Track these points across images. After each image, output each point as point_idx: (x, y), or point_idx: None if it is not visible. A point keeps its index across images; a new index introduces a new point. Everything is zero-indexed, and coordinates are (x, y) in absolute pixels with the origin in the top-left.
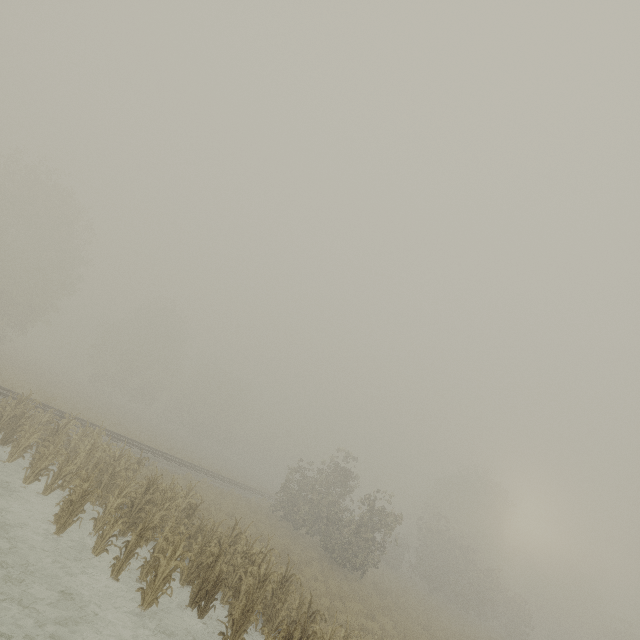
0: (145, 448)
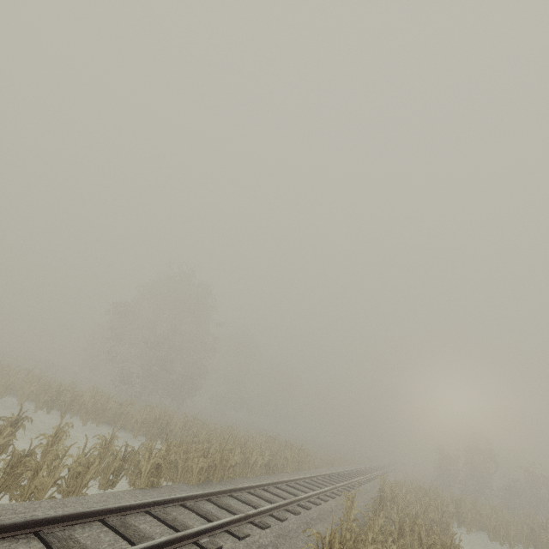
0: (378, 472)
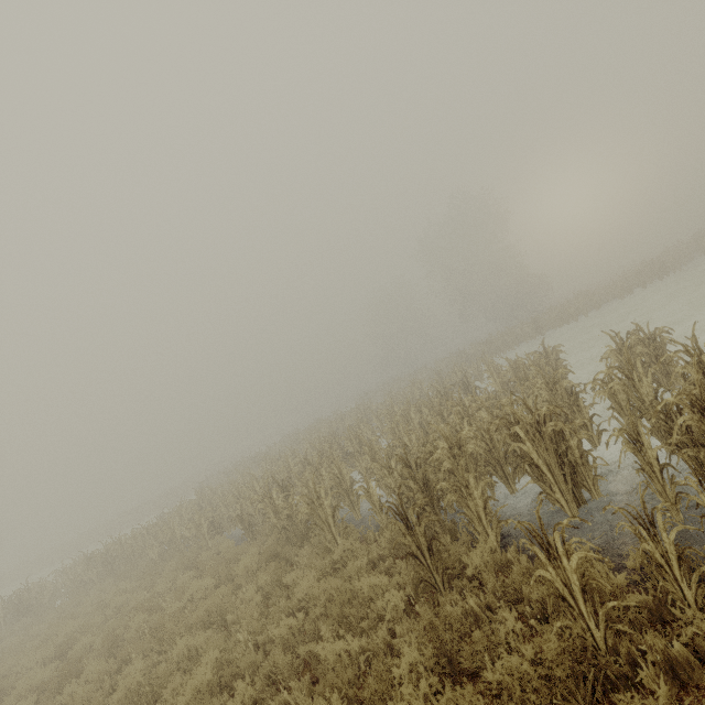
0: None
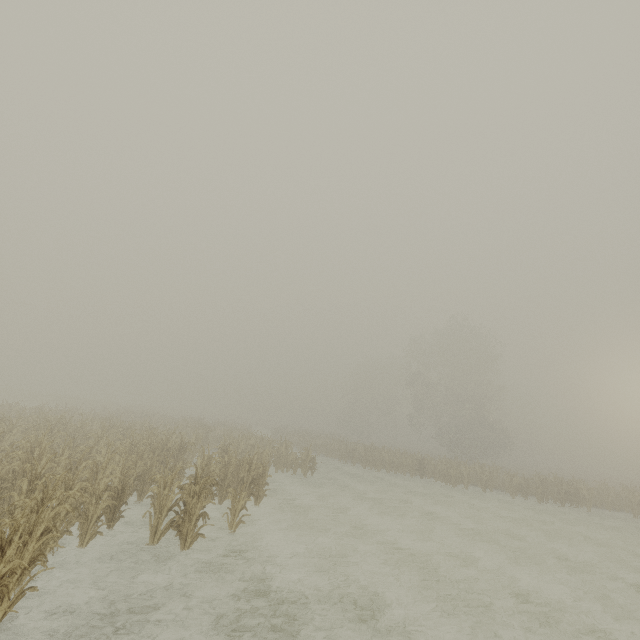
0: None
